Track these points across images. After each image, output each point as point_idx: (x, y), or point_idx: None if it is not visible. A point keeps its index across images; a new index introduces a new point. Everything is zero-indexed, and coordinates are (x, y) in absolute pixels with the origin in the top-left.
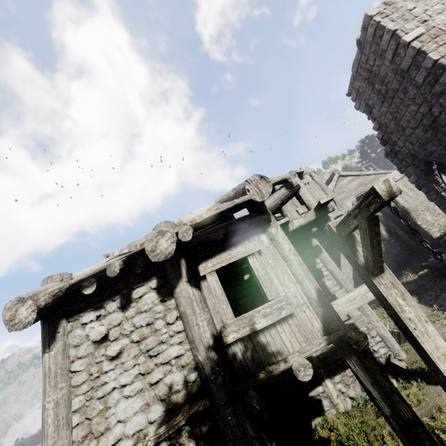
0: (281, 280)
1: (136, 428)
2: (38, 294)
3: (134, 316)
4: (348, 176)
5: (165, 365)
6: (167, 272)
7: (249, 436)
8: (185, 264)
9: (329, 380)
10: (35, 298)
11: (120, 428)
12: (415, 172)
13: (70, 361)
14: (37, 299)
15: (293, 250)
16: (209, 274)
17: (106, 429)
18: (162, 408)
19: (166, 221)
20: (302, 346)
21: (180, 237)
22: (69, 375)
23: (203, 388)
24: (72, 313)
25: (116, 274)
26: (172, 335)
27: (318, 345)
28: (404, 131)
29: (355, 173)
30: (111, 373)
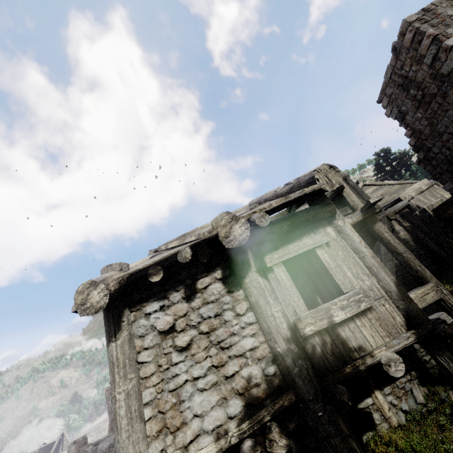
0: (354, 273)
1: (216, 423)
2: (107, 279)
3: (200, 306)
4: (373, 186)
5: (240, 357)
6: (233, 262)
7: (344, 434)
8: (252, 254)
9: (379, 392)
10: (105, 283)
11: (197, 423)
12: (451, 179)
13: (136, 351)
14: (107, 283)
15: (363, 242)
16: (276, 266)
17: (183, 424)
18: (241, 402)
19: (227, 211)
20: (386, 341)
21: (258, 222)
22: (137, 366)
23: (284, 382)
24: (134, 302)
25: (188, 260)
26: (244, 326)
27: (405, 339)
28: (441, 136)
29: (380, 183)
30: (181, 364)
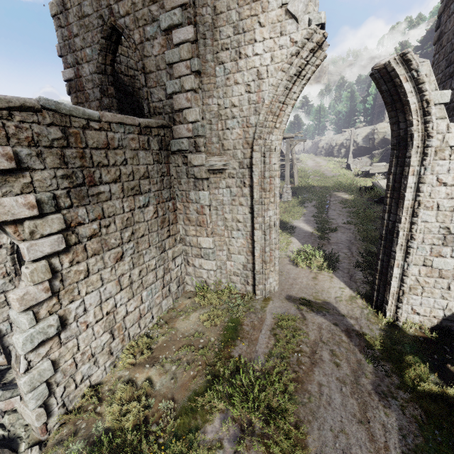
0: None
1: None
2: None
3: None
4: None
5: None
6: None
7: None
8: None
9: None
10: None
11: None
12: None
13: None
14: None
15: None
16: None
17: None
18: None
19: None
20: None
21: None
22: None
23: None
24: None
25: None
26: None
27: None
28: None
29: None
30: None
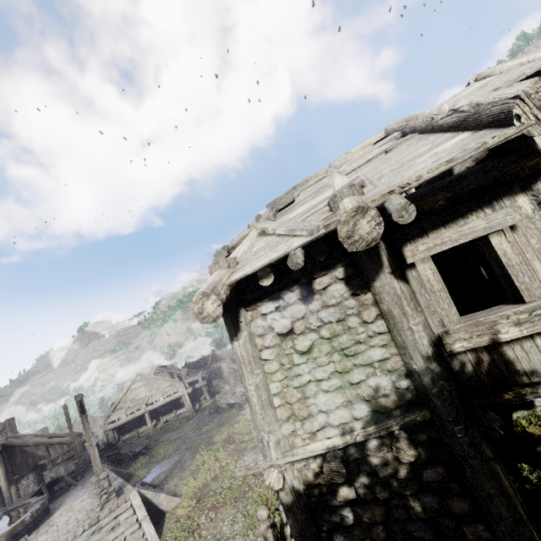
0: None
1: (341, 420)
2: (217, 287)
3: (319, 310)
4: None
5: (366, 367)
6: (359, 260)
7: (486, 457)
8: (385, 248)
9: None
10: (216, 292)
11: (323, 418)
12: None
13: (258, 349)
14: (218, 293)
15: None
16: (420, 261)
17: (309, 416)
18: (367, 408)
19: (350, 184)
20: None
21: (396, 217)
22: (261, 363)
23: (418, 398)
24: (249, 302)
25: (300, 266)
26: (372, 336)
27: None
28: None
29: None
30: (303, 366)
